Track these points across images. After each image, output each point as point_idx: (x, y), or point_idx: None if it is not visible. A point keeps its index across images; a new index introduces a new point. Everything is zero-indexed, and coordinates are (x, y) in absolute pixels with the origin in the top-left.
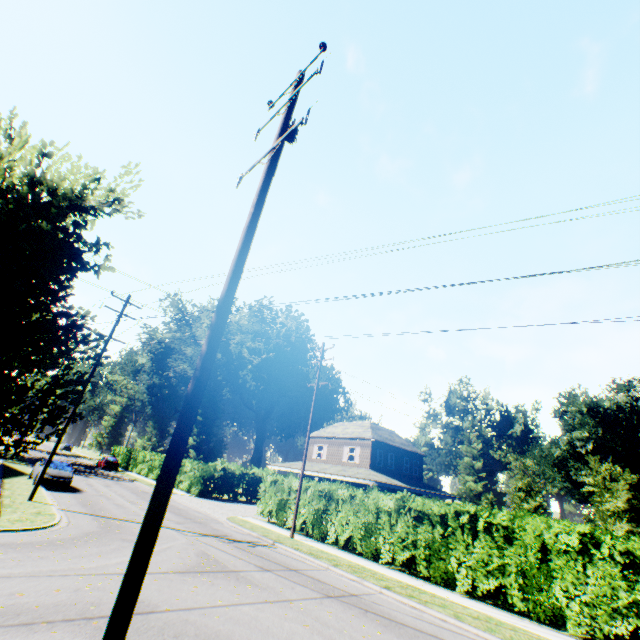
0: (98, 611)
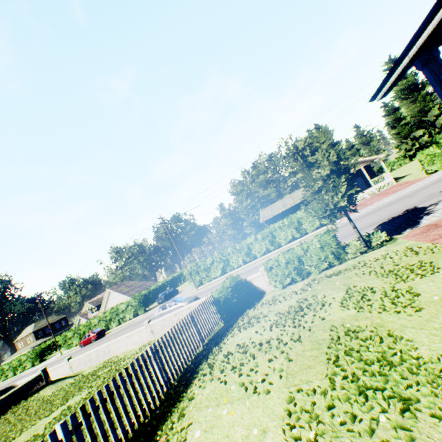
0: None
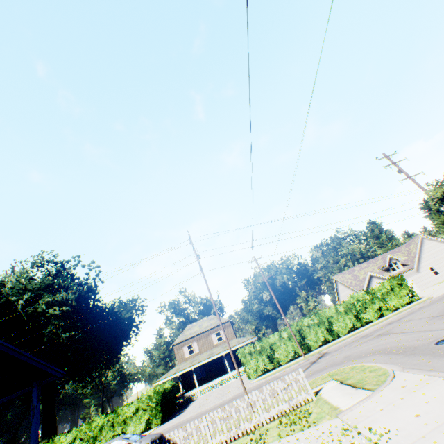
0: None
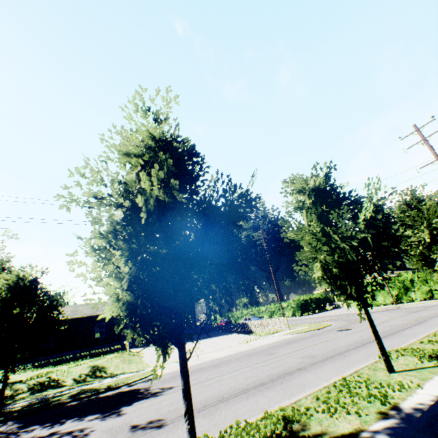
0: (433, 315)
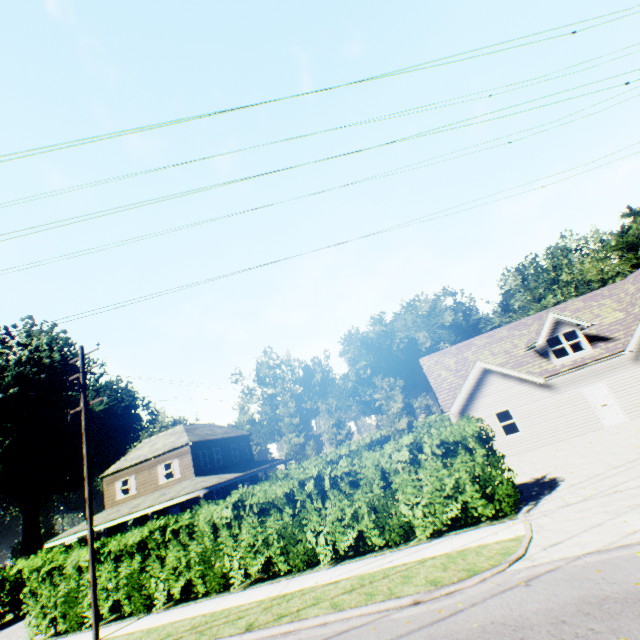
0: None
